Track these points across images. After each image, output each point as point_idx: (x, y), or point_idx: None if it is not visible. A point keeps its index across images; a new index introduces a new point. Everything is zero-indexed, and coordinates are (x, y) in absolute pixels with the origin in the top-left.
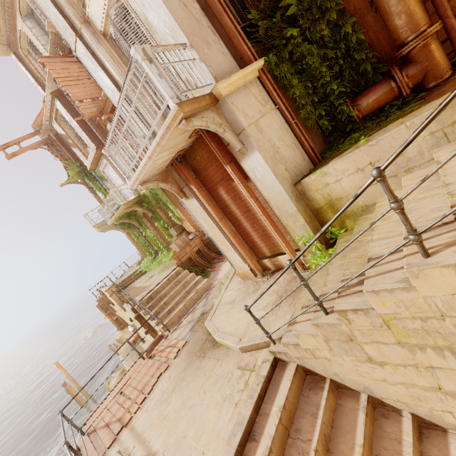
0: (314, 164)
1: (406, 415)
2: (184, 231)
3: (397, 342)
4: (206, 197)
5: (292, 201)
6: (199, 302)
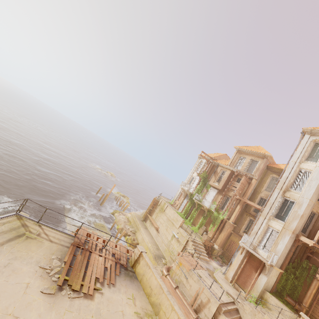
0: (270, 291)
1: None
2: (205, 231)
3: None
4: (245, 262)
5: (261, 290)
6: (206, 263)
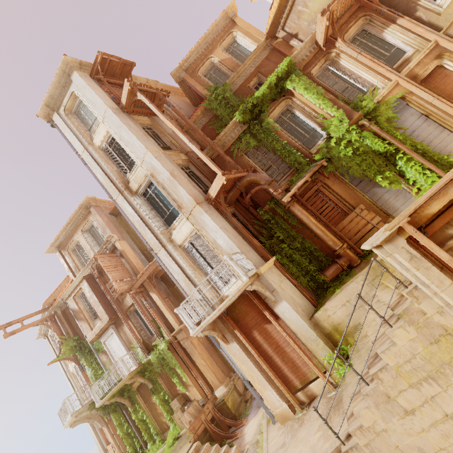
0: (315, 307)
1: None
2: (187, 402)
3: (409, 385)
4: (246, 338)
5: (312, 329)
6: None
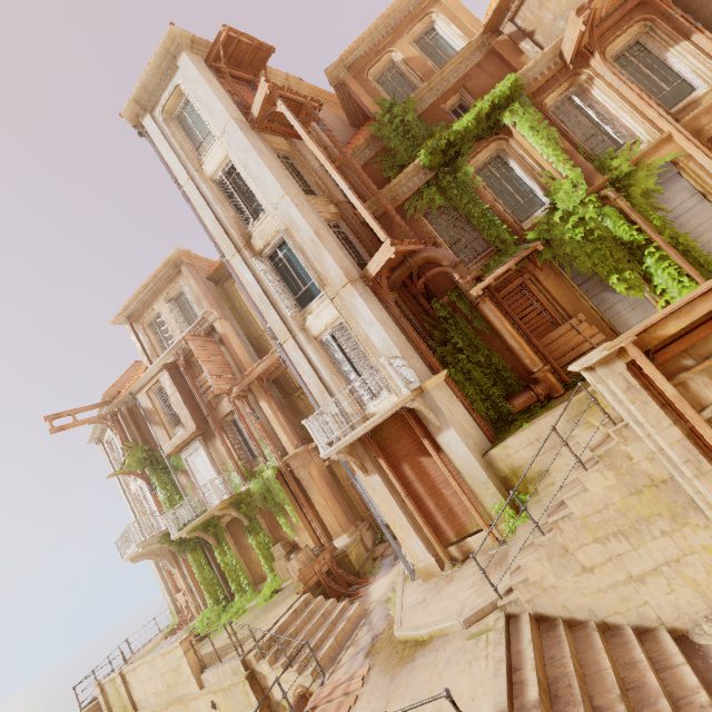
0: (491, 443)
1: (625, 626)
2: (293, 550)
3: (593, 539)
4: (392, 471)
5: (483, 469)
6: (358, 631)
